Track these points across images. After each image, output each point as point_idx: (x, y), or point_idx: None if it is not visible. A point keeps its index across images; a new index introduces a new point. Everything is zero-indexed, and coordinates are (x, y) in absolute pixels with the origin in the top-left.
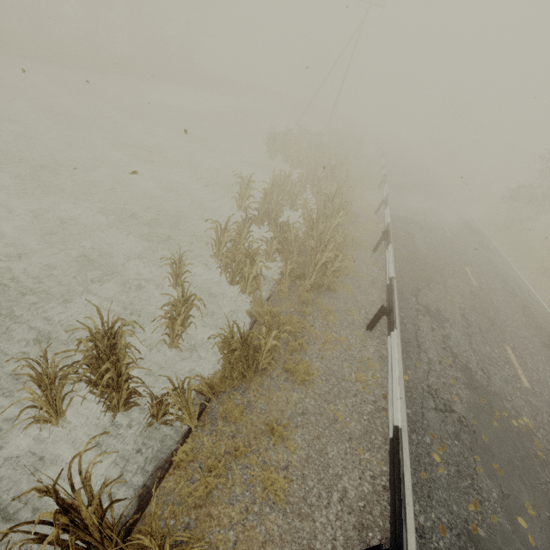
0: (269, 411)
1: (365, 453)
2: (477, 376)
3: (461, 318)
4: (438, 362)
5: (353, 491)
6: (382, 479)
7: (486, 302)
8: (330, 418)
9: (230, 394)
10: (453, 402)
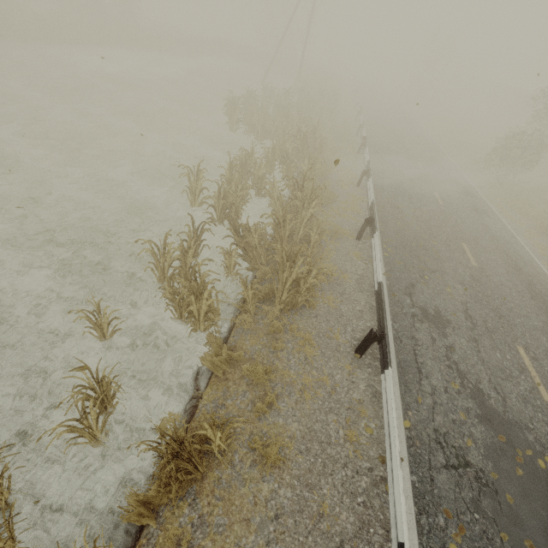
0: (229, 525)
1: None
2: (491, 401)
3: (464, 317)
4: (444, 389)
5: None
6: None
7: (490, 288)
8: (313, 513)
9: (175, 506)
10: (466, 449)
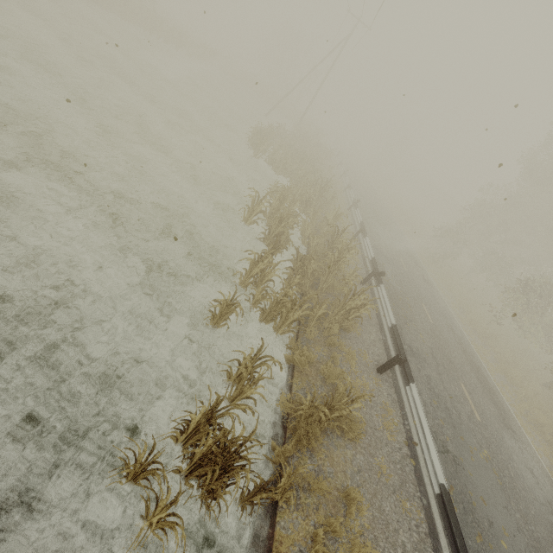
0: (335, 473)
1: (407, 503)
2: (453, 415)
3: (432, 357)
4: (430, 403)
5: (408, 544)
6: (423, 526)
7: (442, 340)
8: (377, 472)
9: (300, 458)
10: (447, 443)
